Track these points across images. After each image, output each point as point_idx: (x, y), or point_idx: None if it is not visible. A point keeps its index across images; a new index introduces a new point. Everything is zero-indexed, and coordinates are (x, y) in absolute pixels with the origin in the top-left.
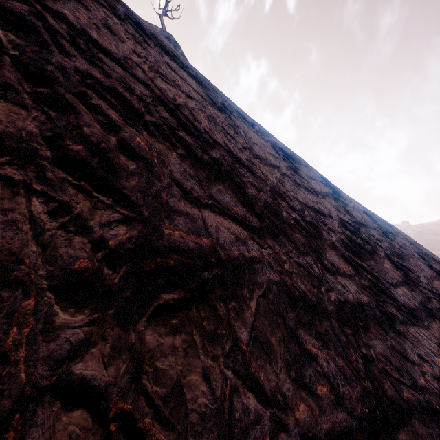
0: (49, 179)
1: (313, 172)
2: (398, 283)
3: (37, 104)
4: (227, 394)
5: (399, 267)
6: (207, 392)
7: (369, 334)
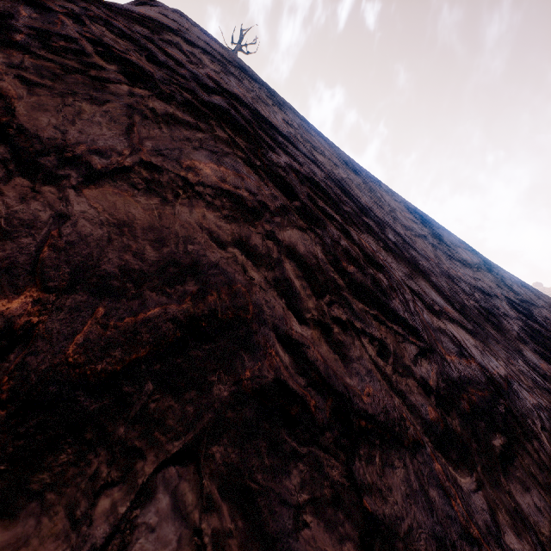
0: (357, 312)
1: (453, 237)
2: None
3: (306, 223)
4: None
5: None
6: None
7: None
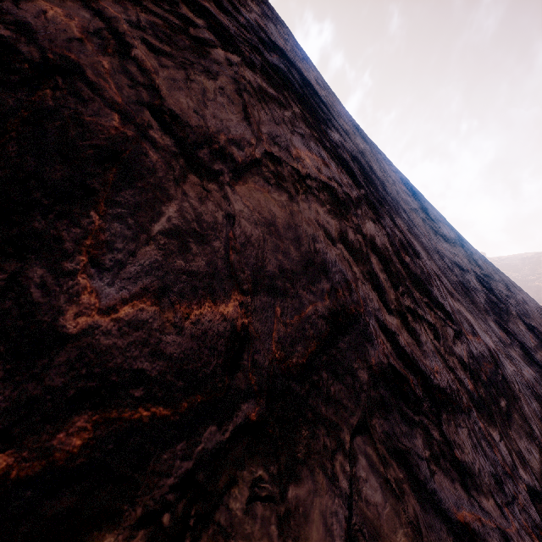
0: (417, 301)
1: (435, 210)
2: (535, 348)
3: (373, 213)
4: None
5: (530, 329)
6: None
7: None
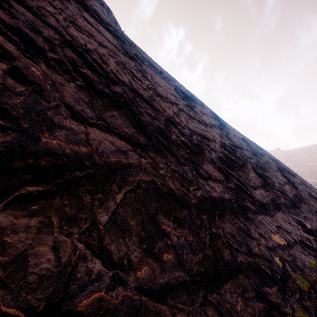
0: None
1: (207, 110)
2: (258, 187)
3: None
4: (73, 261)
5: (260, 176)
6: (53, 259)
7: (223, 219)
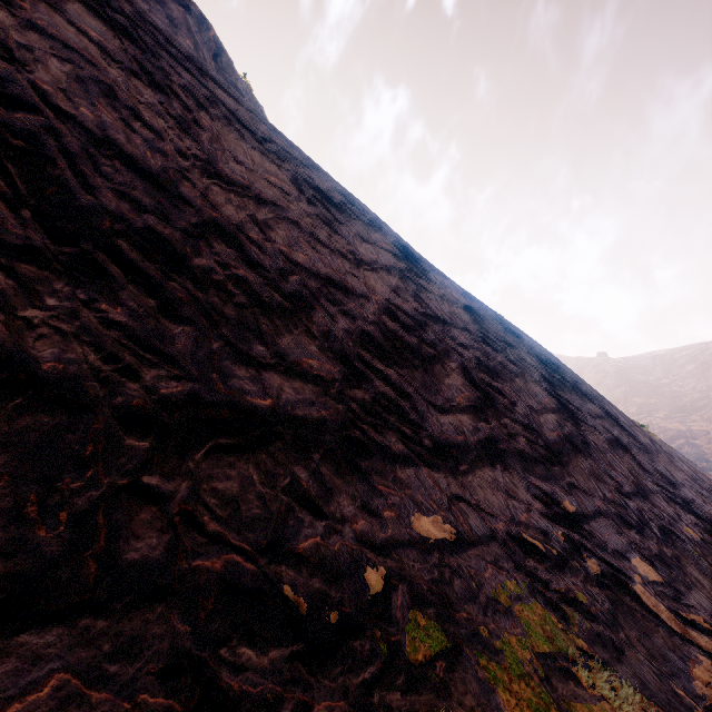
0: None
1: (382, 236)
2: (457, 408)
3: None
4: None
5: (478, 387)
6: None
7: (232, 459)
